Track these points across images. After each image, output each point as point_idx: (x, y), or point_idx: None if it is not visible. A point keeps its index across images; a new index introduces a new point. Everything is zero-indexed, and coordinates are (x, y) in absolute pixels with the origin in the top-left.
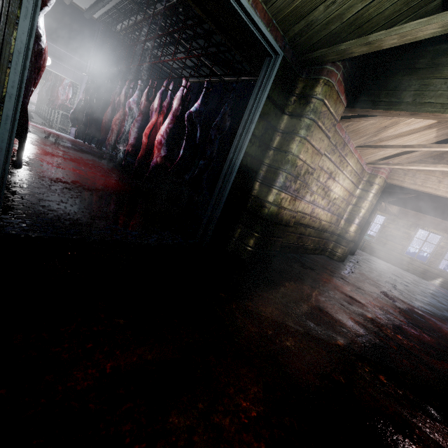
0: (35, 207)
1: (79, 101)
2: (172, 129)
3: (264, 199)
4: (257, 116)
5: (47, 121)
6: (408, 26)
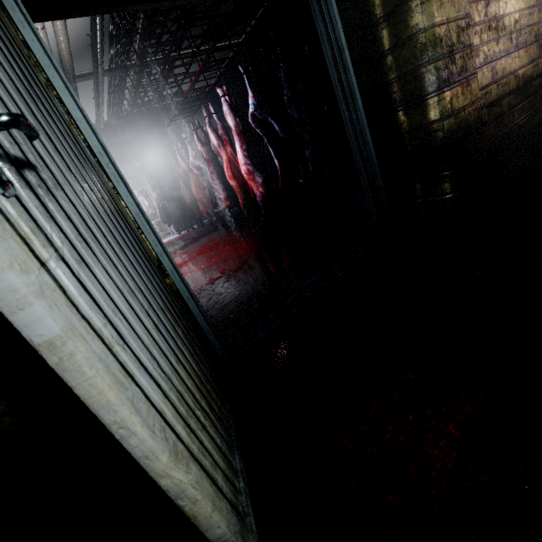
0: (227, 318)
1: (157, 201)
2: (248, 149)
3: (425, 123)
4: (342, 36)
5: None
6: None
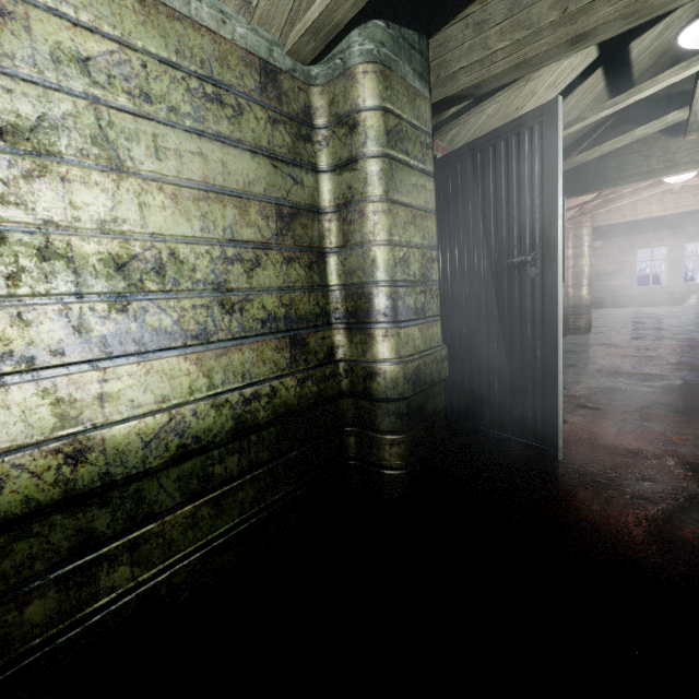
0: None
1: None
2: None
3: None
4: None
5: None
6: (605, 146)
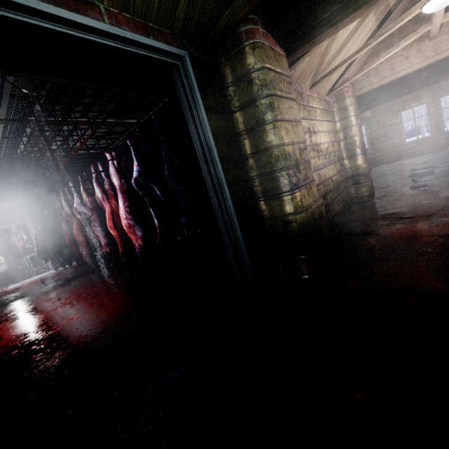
0: None
1: (35, 237)
2: (131, 206)
3: (283, 214)
4: (211, 139)
5: (24, 271)
6: None
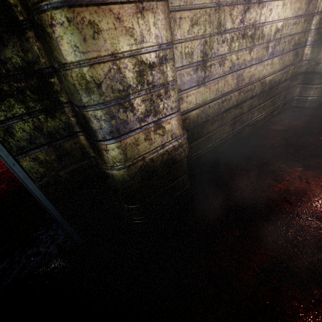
0: None
1: None
2: None
3: (102, 162)
4: None
5: None
6: None
